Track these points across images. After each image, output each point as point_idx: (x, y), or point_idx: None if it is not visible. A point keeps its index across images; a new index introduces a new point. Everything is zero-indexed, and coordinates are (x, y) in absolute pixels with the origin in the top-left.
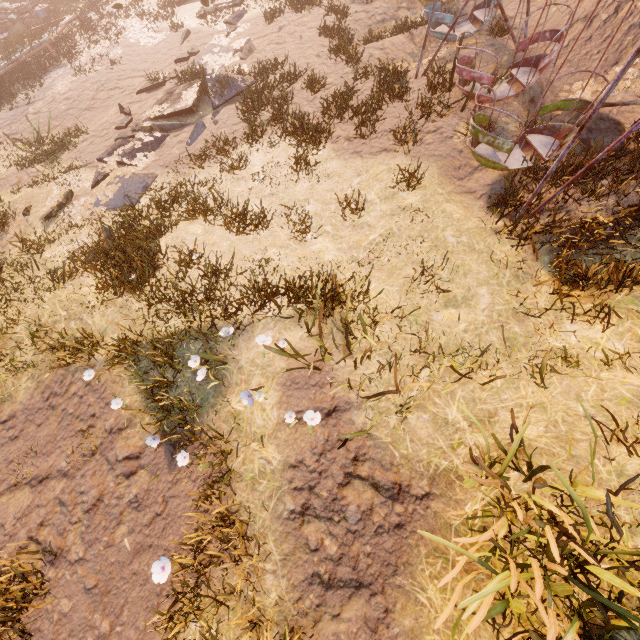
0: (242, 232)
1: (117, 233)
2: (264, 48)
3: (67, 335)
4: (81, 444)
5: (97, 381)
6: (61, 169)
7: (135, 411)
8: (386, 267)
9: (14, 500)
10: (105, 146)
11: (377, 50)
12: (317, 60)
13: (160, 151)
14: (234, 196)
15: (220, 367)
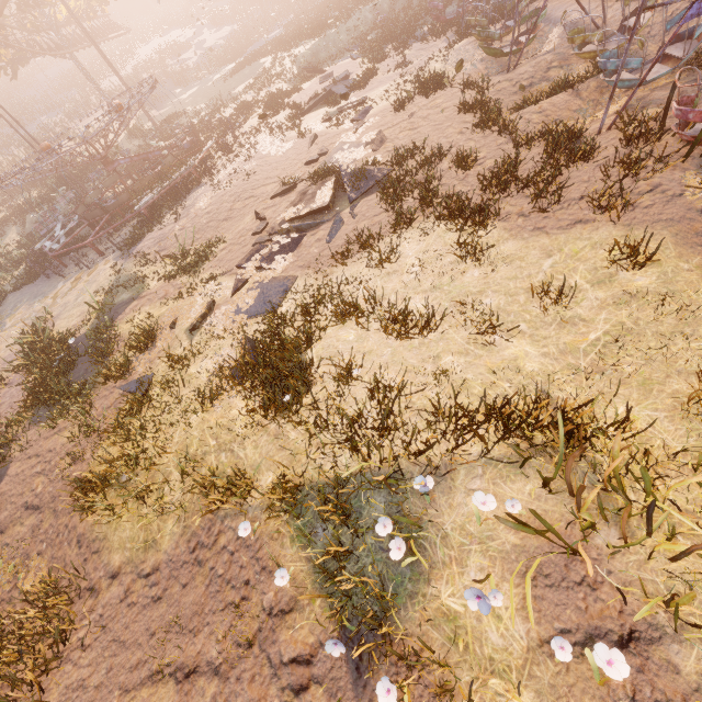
0: (405, 336)
1: (262, 344)
2: (396, 136)
3: (217, 470)
4: (235, 627)
5: (252, 536)
6: (202, 279)
7: (308, 595)
8: (633, 380)
9: (156, 698)
10: (243, 252)
11: (534, 114)
12: (460, 137)
13: (298, 252)
14: (387, 293)
15: (414, 532)
